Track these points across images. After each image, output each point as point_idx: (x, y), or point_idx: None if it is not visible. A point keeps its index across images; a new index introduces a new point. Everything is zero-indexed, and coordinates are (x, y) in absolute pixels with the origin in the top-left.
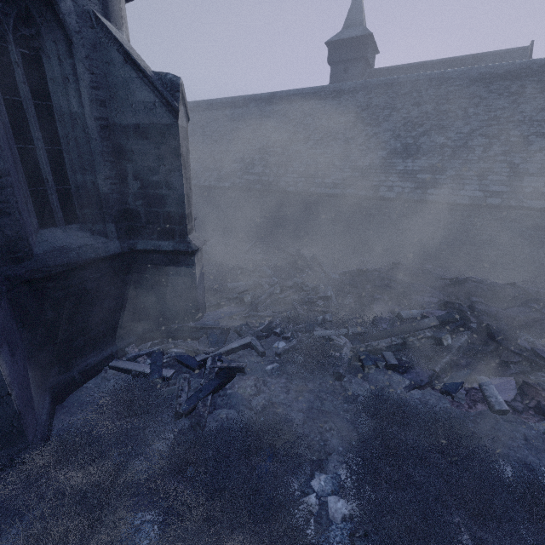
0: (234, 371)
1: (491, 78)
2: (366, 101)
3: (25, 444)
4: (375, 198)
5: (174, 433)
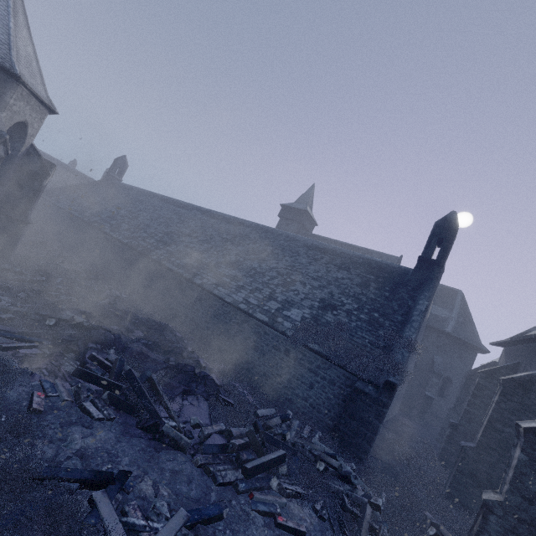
0: None
1: (314, 248)
2: (247, 233)
3: None
4: (189, 280)
5: None
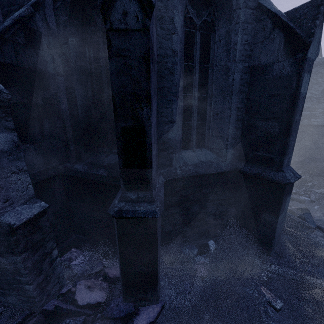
0: (308, 209)
1: (323, 64)
2: None
3: (280, 244)
4: None
5: (321, 238)
